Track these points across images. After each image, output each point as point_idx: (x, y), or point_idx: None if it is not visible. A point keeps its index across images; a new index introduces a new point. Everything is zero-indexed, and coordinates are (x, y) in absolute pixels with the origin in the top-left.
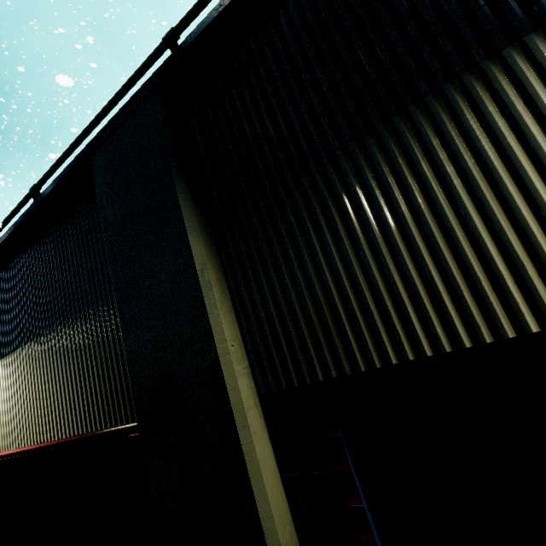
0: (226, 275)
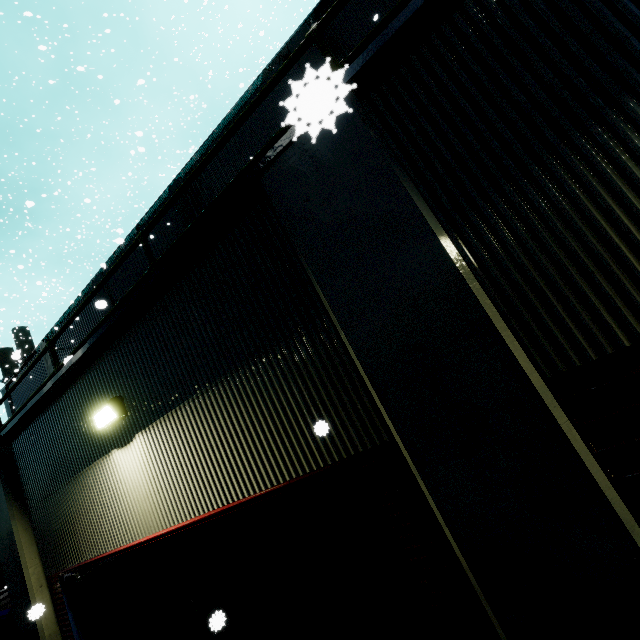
0: (471, 268)
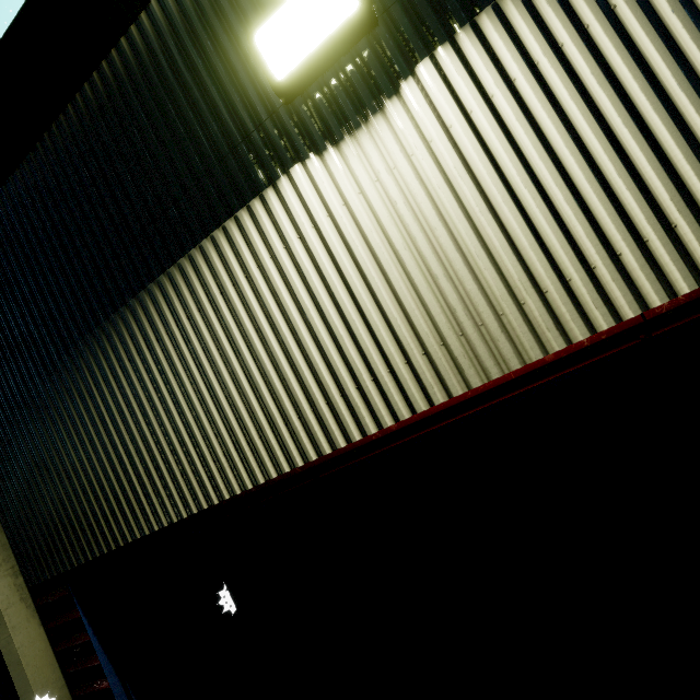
0: None
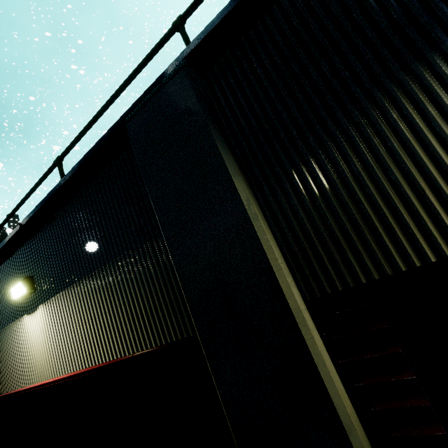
0: (262, 209)
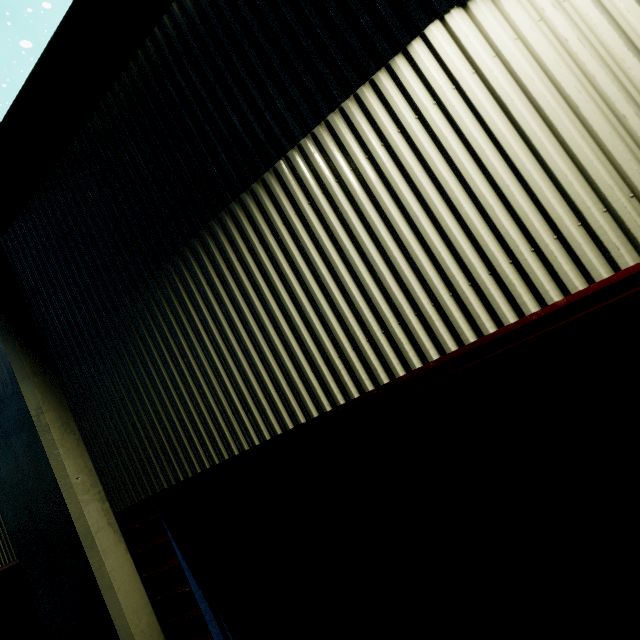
0: (72, 410)
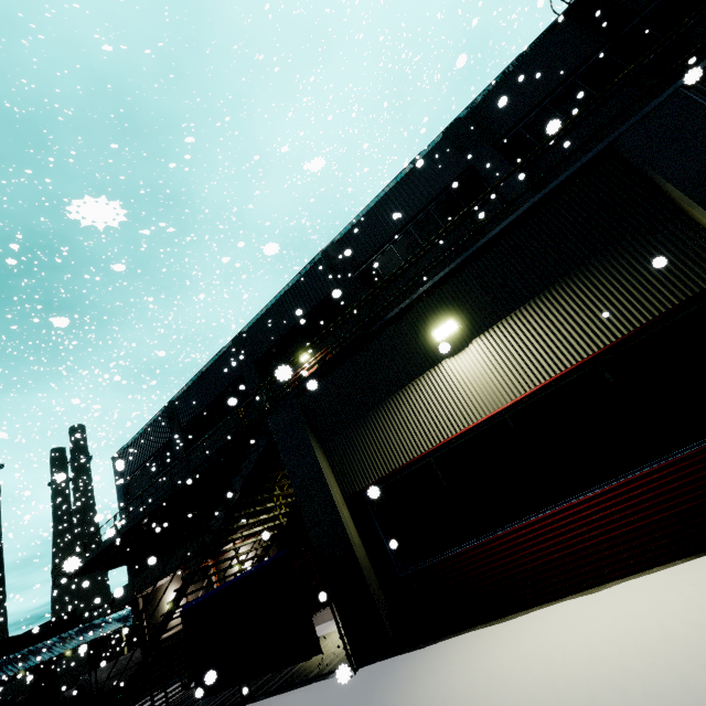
0: None
